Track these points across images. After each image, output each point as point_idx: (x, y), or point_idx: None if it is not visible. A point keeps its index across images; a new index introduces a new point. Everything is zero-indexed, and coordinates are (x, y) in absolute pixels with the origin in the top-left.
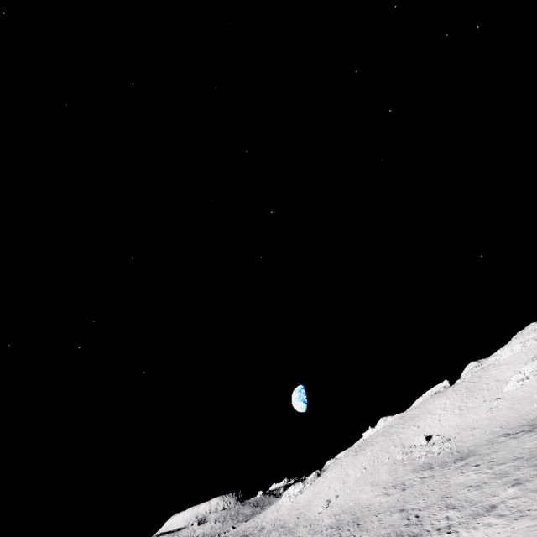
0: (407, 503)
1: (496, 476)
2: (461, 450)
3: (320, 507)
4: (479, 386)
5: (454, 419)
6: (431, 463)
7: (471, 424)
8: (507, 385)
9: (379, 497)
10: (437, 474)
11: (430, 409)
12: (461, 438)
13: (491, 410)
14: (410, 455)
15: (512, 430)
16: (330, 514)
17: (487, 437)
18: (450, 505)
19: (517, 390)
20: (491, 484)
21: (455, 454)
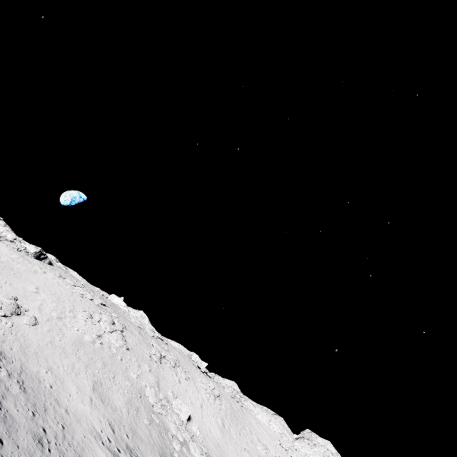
0: None
1: None
2: None
3: None
4: (243, 422)
5: (216, 429)
6: None
7: None
8: None
9: (105, 454)
10: None
11: (196, 379)
12: None
13: None
14: (165, 414)
15: None
16: None
17: None
18: None
19: None
20: None
21: None
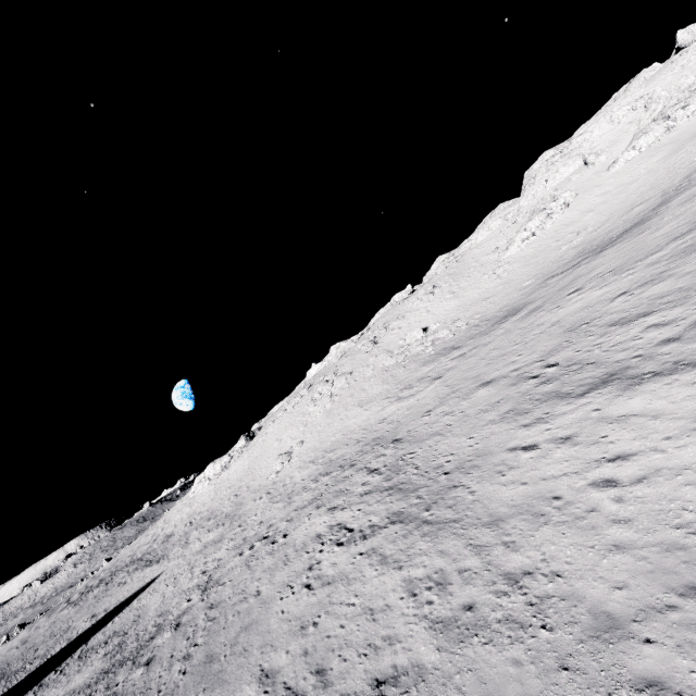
0: (482, 375)
1: (674, 258)
2: (490, 318)
3: (278, 464)
4: (467, 267)
5: (450, 304)
6: (451, 346)
7: (479, 298)
8: (509, 249)
9: (391, 406)
10: (487, 340)
11: (409, 308)
12: (475, 312)
13: (500, 277)
14: (408, 353)
15: (556, 271)
16: (301, 466)
17: (520, 293)
18: (621, 320)
19: (523, 251)
20: (689, 262)
21: (483, 324)
